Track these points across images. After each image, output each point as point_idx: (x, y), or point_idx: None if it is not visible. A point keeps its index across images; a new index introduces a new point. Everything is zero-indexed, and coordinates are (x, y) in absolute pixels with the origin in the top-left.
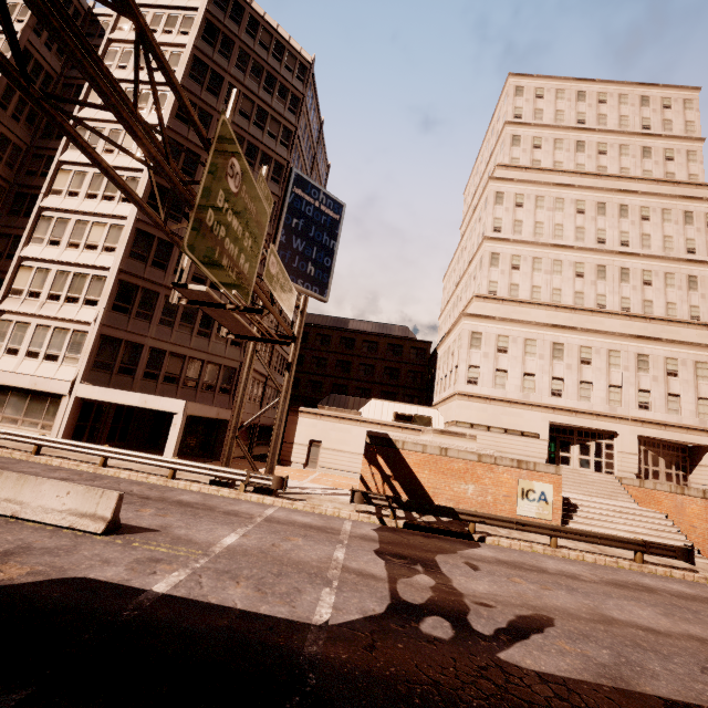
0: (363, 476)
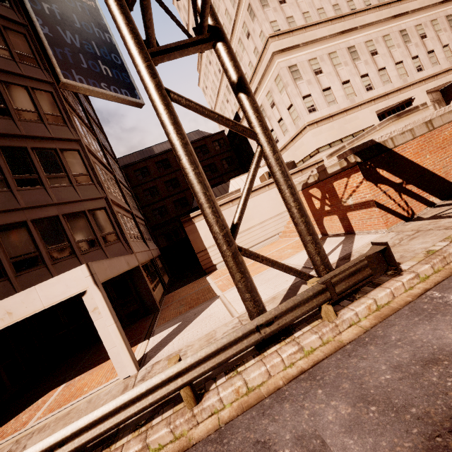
0: (377, 201)
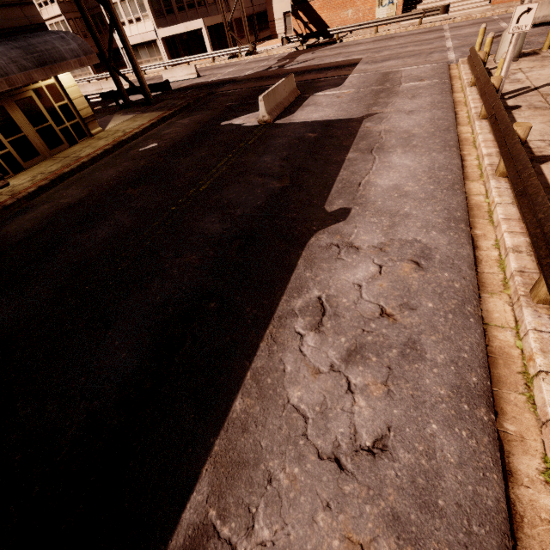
0: (294, 28)
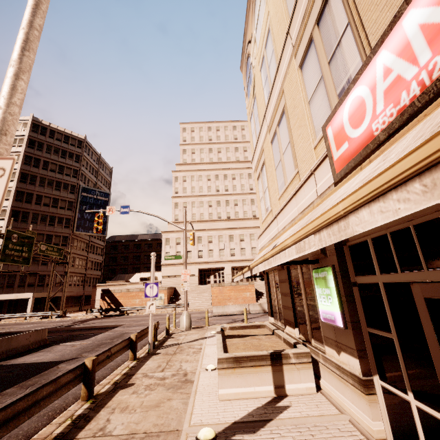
0: (101, 305)
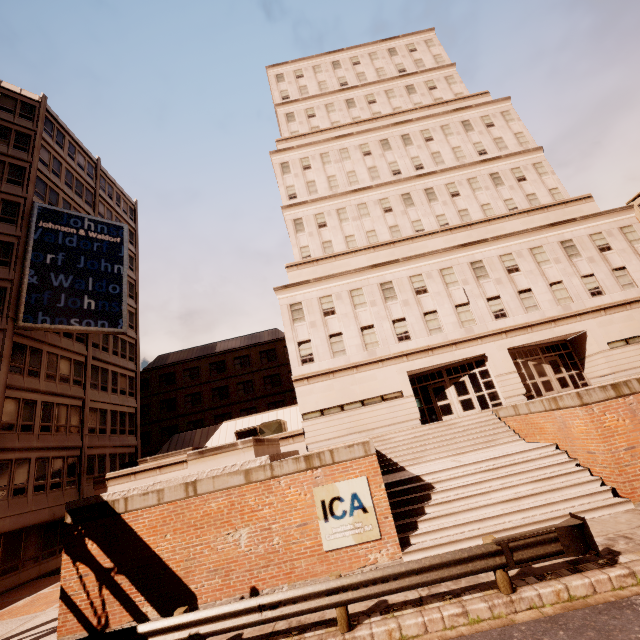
0: (65, 588)
